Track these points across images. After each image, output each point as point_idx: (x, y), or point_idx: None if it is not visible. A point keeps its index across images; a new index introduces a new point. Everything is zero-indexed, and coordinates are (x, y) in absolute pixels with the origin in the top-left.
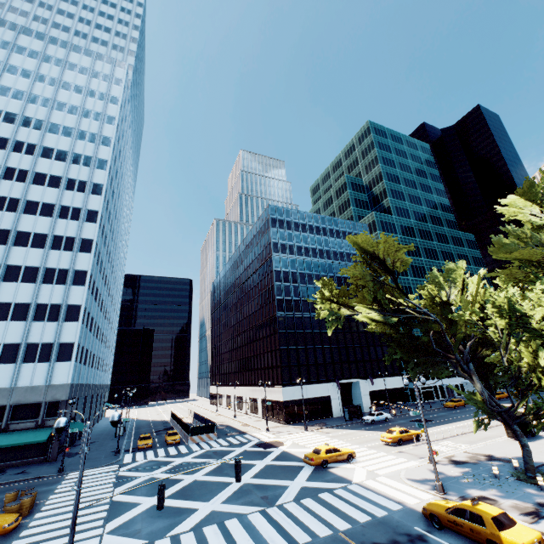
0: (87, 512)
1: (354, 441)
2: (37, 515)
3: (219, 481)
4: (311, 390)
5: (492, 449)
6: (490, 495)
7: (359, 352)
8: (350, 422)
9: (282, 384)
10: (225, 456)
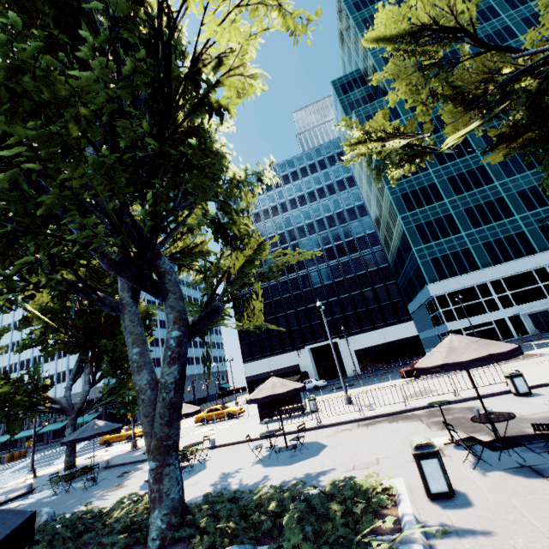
0: (11, 464)
1: None
2: (7, 463)
3: None
4: (275, 362)
5: (205, 434)
6: (15, 486)
7: (337, 306)
8: None
9: (243, 361)
10: None
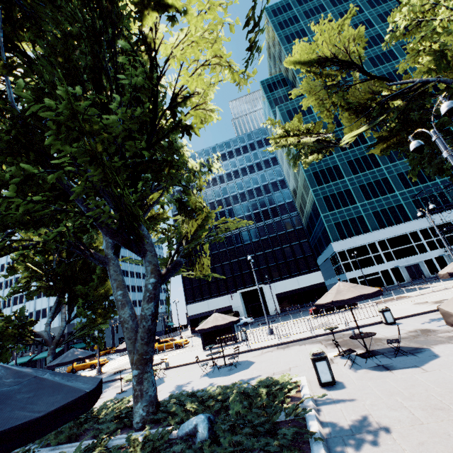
0: None
1: None
2: None
3: None
4: (212, 303)
5: (158, 360)
6: None
7: (263, 259)
8: None
9: (187, 303)
10: None
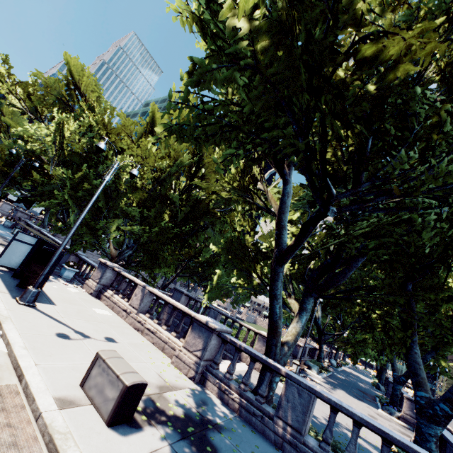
0: None
1: None
2: None
3: None
4: None
5: None
6: None
7: None
8: None
9: None
10: None
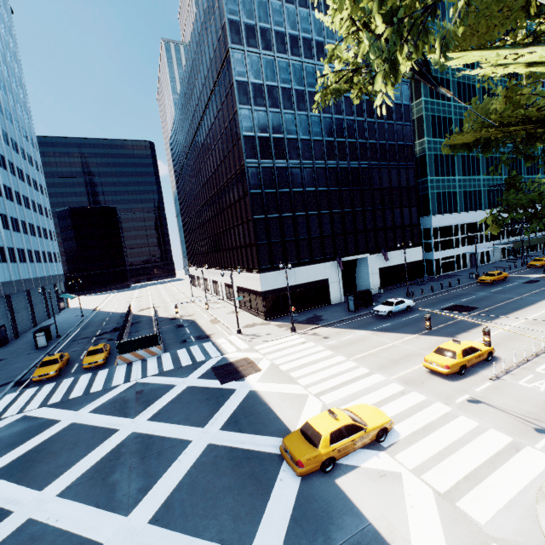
0: None
1: (373, 362)
2: None
3: (73, 535)
4: (302, 274)
5: None
6: None
7: (371, 218)
8: (356, 313)
9: (259, 270)
10: (150, 405)
